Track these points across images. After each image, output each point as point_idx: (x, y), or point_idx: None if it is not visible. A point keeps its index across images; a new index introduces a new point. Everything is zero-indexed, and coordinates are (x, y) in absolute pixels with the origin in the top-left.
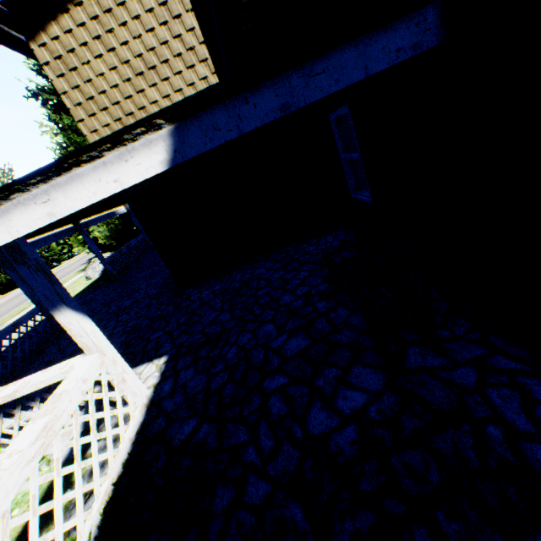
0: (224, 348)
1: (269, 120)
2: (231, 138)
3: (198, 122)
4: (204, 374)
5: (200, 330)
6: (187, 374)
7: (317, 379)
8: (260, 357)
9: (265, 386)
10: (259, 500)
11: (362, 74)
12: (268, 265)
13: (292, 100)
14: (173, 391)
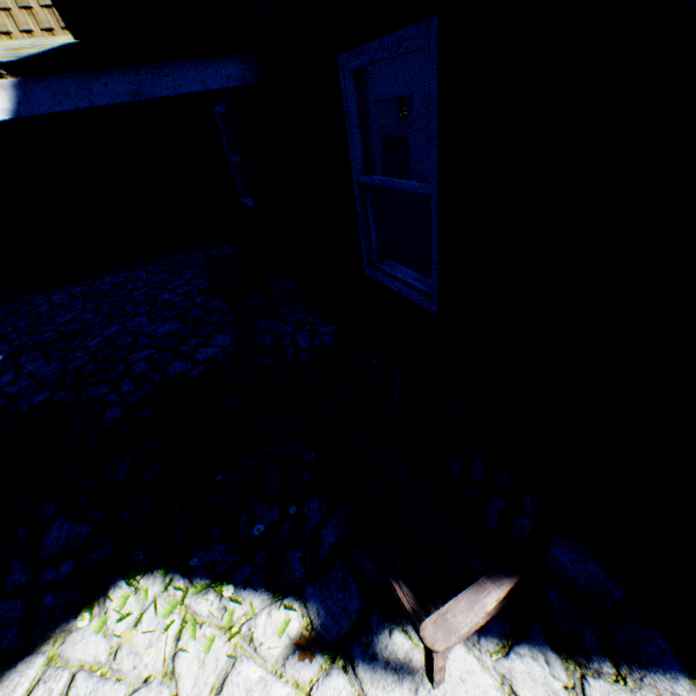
0: (86, 340)
1: (121, 101)
2: (82, 107)
3: (46, 83)
4: (58, 362)
5: (52, 330)
6: (35, 365)
7: (182, 346)
8: (129, 341)
9: (131, 358)
10: (117, 417)
11: (202, 87)
12: (149, 268)
13: (142, 90)
14: (16, 380)
